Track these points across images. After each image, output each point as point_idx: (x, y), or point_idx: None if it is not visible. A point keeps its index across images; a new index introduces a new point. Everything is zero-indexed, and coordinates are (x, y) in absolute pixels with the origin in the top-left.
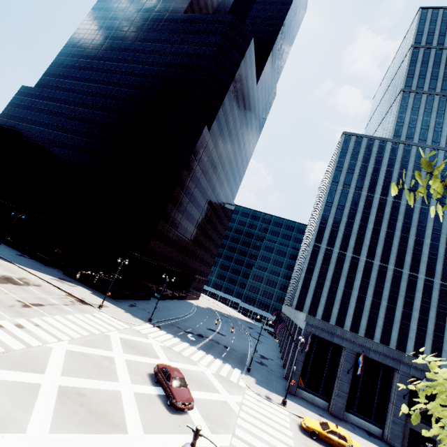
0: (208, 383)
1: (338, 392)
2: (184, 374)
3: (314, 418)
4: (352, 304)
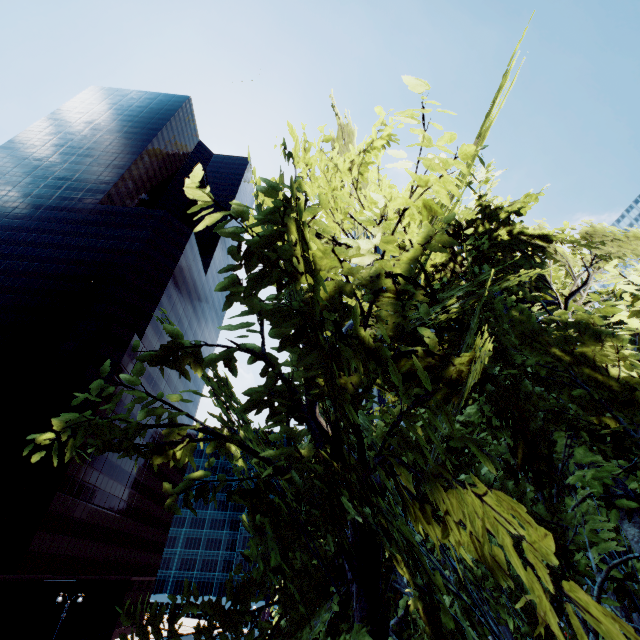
0: None
1: None
2: None
3: None
4: None
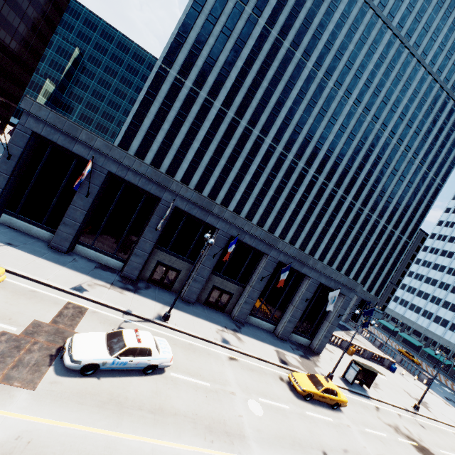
0: None
1: (66, 220)
2: None
3: None
4: (189, 158)
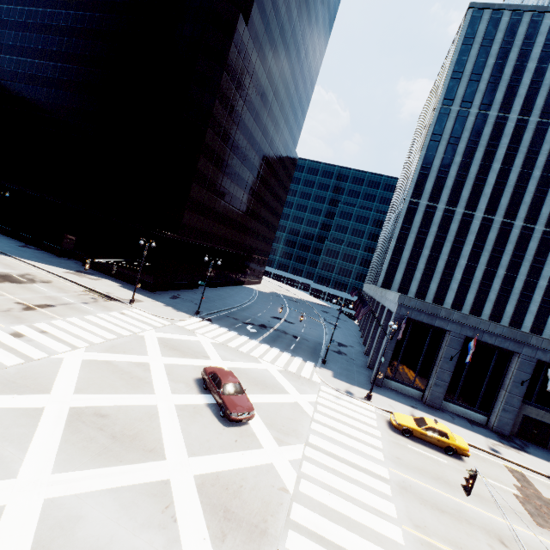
0: (273, 383)
1: (436, 381)
2: (243, 375)
3: (406, 411)
4: (457, 277)
